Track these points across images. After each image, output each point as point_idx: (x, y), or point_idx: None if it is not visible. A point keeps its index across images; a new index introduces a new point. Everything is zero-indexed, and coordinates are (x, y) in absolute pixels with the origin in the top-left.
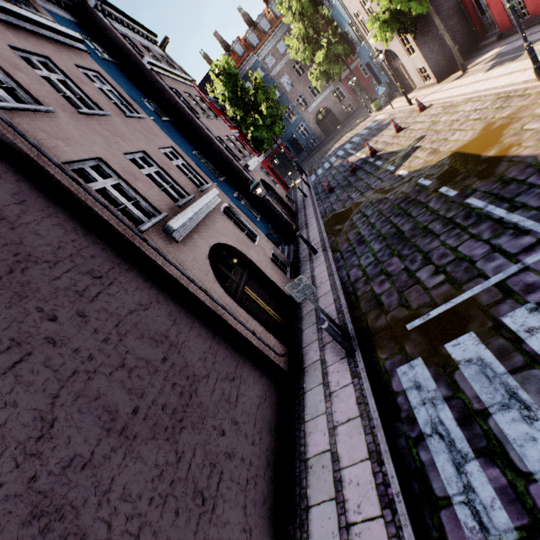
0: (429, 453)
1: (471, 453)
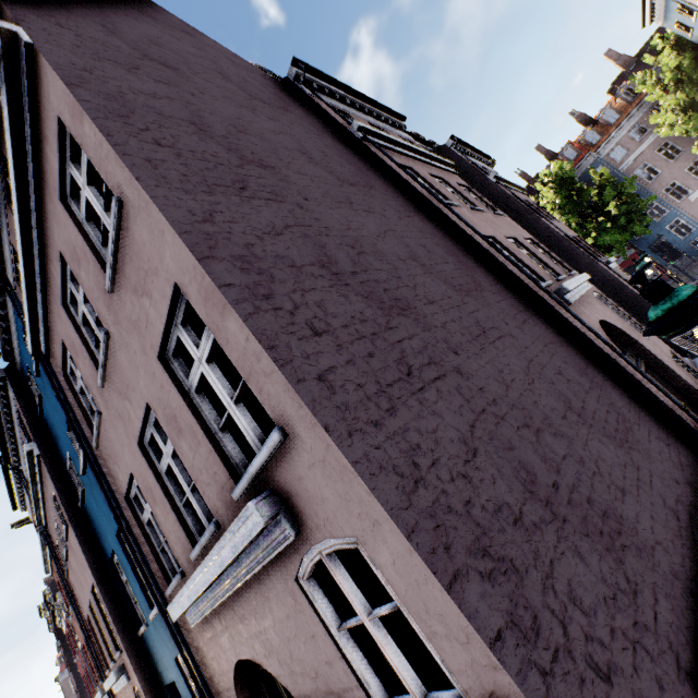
0: None
1: None
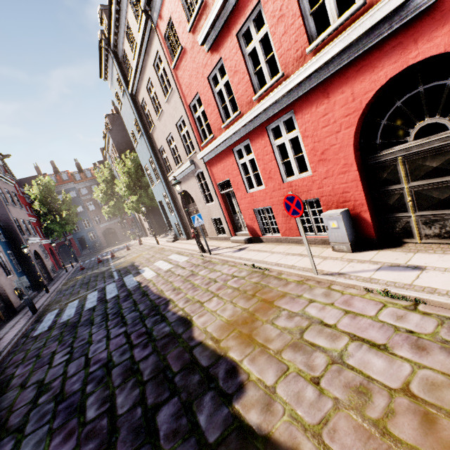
0: (41, 324)
1: (53, 319)
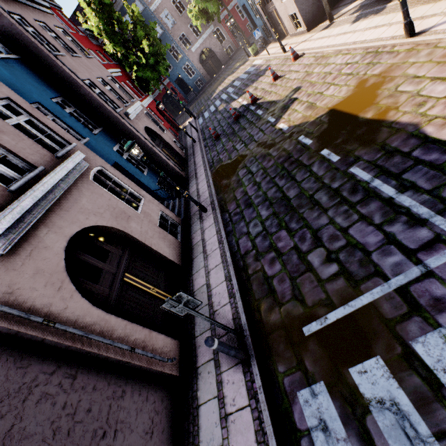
0: None
1: None
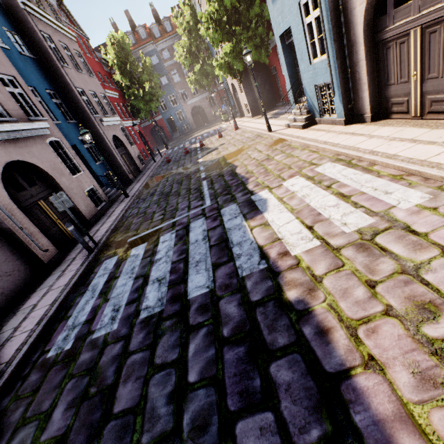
0: (81, 298)
1: (97, 295)
